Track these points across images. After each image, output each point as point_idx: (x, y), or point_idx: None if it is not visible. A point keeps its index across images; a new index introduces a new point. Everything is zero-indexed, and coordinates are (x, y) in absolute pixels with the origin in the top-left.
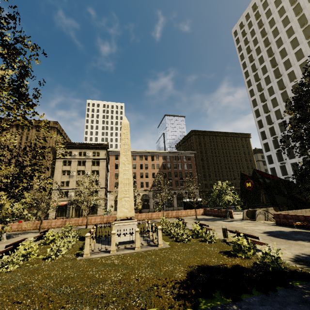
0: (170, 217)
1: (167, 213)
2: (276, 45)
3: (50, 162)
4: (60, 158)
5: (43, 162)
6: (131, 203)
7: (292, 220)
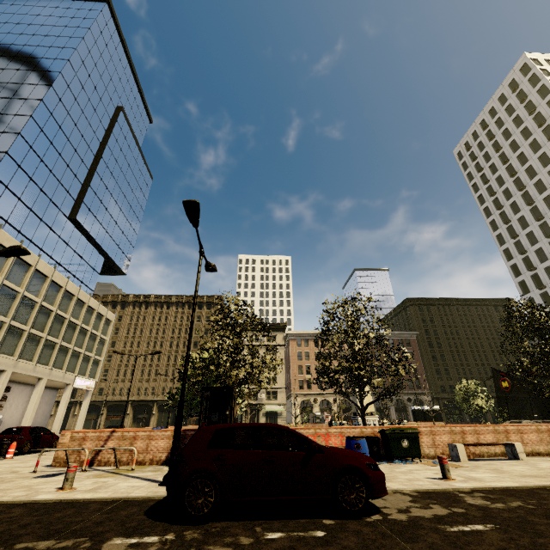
0: None
1: None
2: (527, 175)
3: None
4: None
5: None
6: (370, 398)
7: None
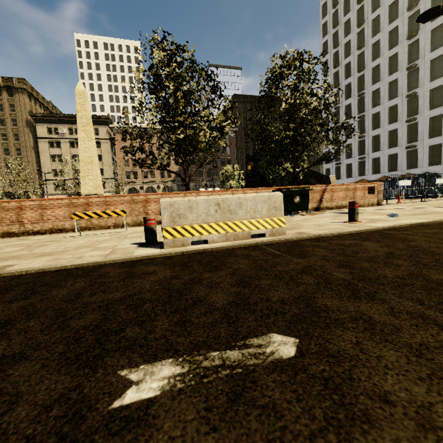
0: None
1: None
2: None
3: (30, 143)
4: (43, 138)
5: (20, 144)
6: (96, 181)
7: None
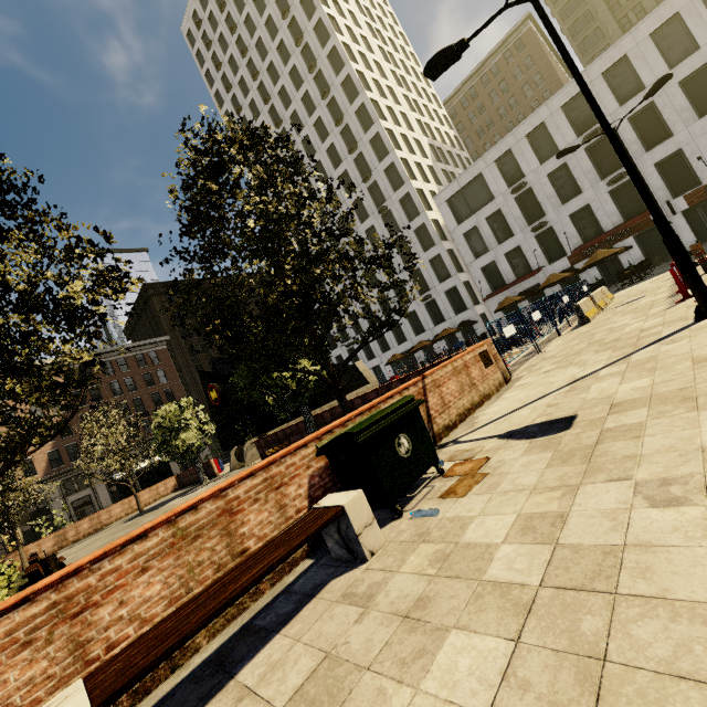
0: (72, 541)
1: (61, 536)
2: (270, 78)
3: None
4: None
5: None
6: None
7: (275, 445)
